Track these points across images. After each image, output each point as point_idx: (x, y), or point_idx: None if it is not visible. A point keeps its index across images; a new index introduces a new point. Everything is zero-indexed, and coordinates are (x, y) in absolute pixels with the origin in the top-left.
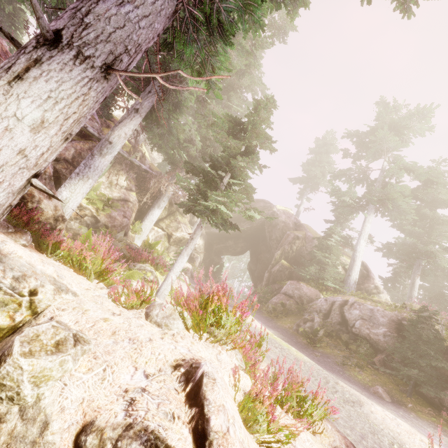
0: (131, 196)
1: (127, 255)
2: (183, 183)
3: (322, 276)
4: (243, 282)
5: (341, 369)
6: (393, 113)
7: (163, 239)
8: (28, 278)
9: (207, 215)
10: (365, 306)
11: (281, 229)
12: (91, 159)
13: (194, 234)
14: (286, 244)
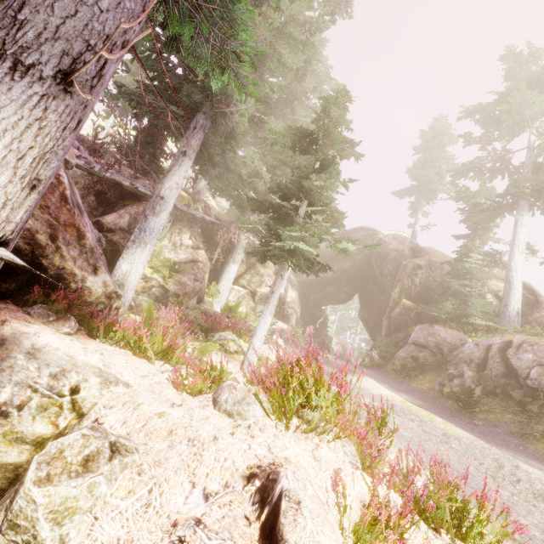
0: (200, 255)
1: (203, 324)
2: (247, 225)
3: (464, 313)
4: (357, 335)
5: (520, 442)
6: (531, 63)
7: (247, 299)
8: (68, 374)
9: (286, 259)
10: (542, 346)
11: (394, 259)
12: (145, 222)
13: (275, 286)
14: (405, 278)
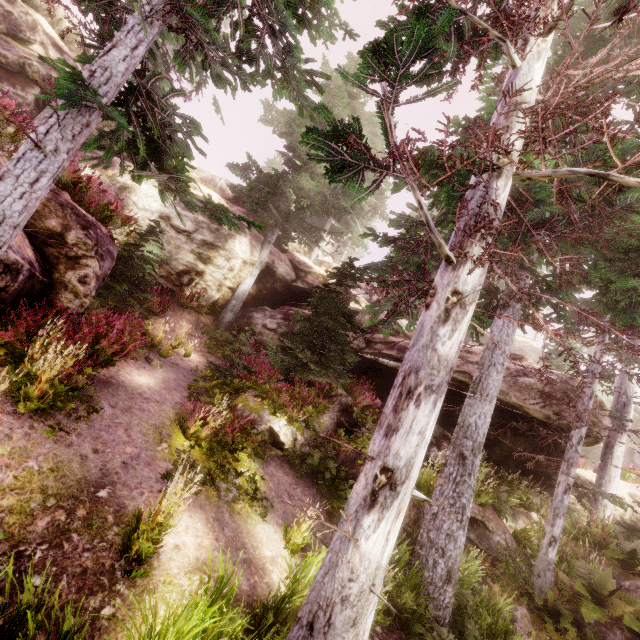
0: None
1: None
2: None
3: None
4: None
5: None
6: None
7: None
8: None
9: None
10: None
11: None
12: None
13: None
14: None
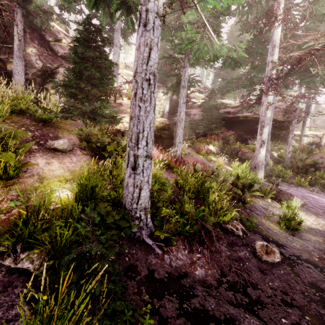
0: None
1: None
2: None
3: None
4: None
5: None
6: None
7: None
8: None
9: None
10: (322, 118)
11: None
12: None
13: None
14: None
